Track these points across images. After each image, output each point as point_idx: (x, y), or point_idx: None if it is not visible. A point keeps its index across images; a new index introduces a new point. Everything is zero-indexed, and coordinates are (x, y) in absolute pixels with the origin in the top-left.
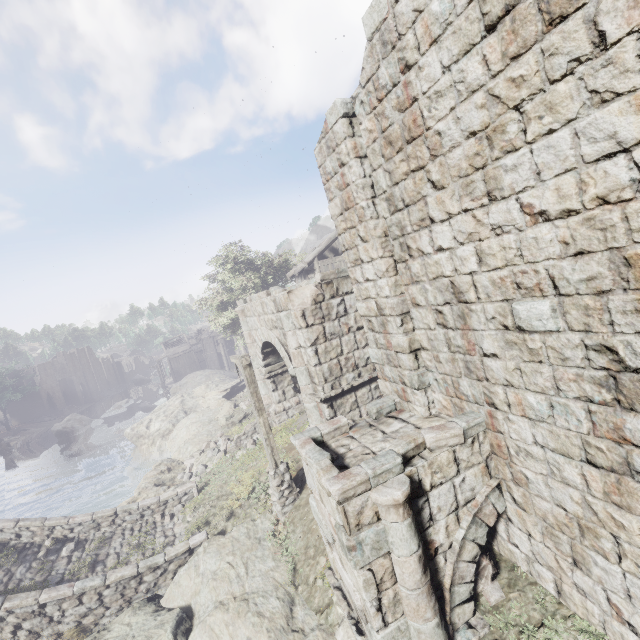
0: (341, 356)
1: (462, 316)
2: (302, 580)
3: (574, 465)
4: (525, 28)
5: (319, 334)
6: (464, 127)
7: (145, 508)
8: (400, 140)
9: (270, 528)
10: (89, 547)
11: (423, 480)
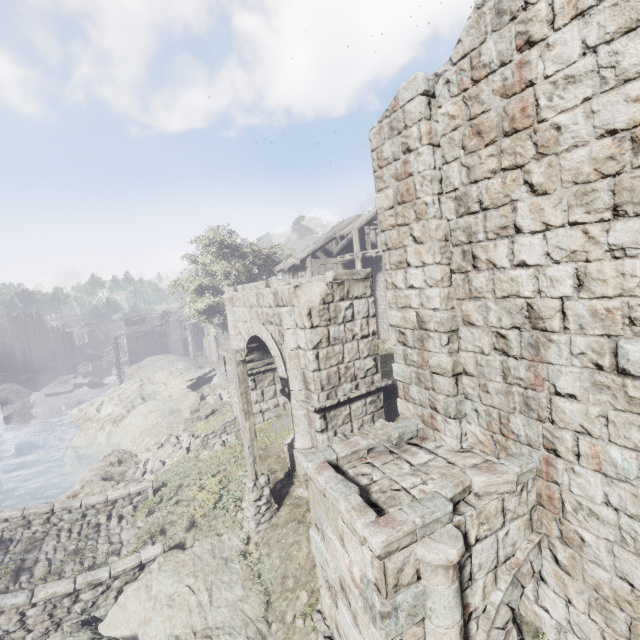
0: (341, 364)
1: (535, 345)
2: (277, 616)
3: None
4: None
5: (323, 337)
6: (599, 123)
7: (89, 507)
8: (495, 131)
9: (239, 547)
10: (14, 549)
11: (469, 532)
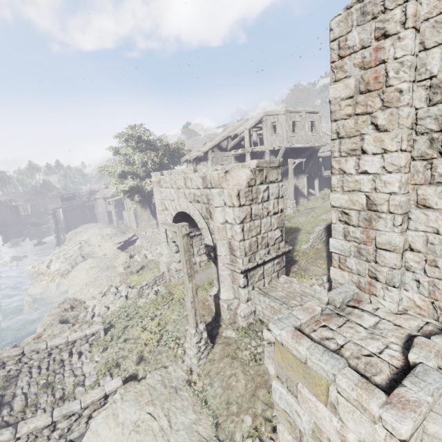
0: (259, 235)
1: None
2: (226, 435)
3: None
4: None
5: (247, 214)
6: None
7: (53, 347)
8: None
9: (183, 377)
10: None
11: None
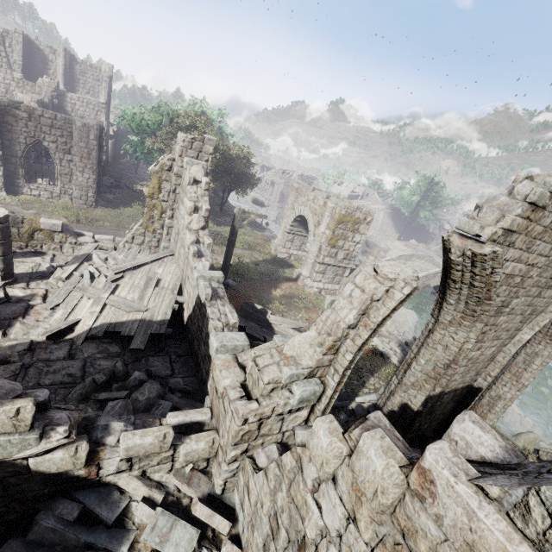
0: None
1: None
2: None
3: None
4: None
5: None
6: None
7: None
8: None
9: None
10: None
11: None
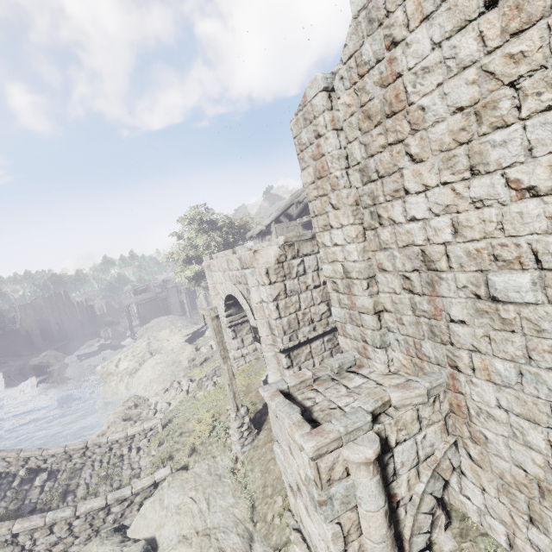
0: (299, 311)
1: (431, 283)
2: (260, 517)
3: (540, 431)
4: (531, 3)
5: (280, 291)
6: (451, 102)
7: (114, 442)
8: (379, 114)
9: (229, 465)
10: (61, 477)
11: (389, 437)
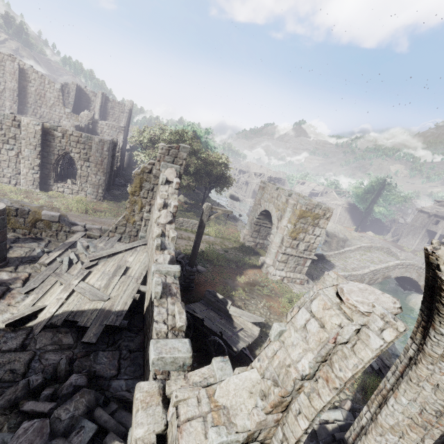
0: None
1: None
2: None
3: None
4: None
5: None
6: None
7: None
8: None
9: None
10: None
11: None
